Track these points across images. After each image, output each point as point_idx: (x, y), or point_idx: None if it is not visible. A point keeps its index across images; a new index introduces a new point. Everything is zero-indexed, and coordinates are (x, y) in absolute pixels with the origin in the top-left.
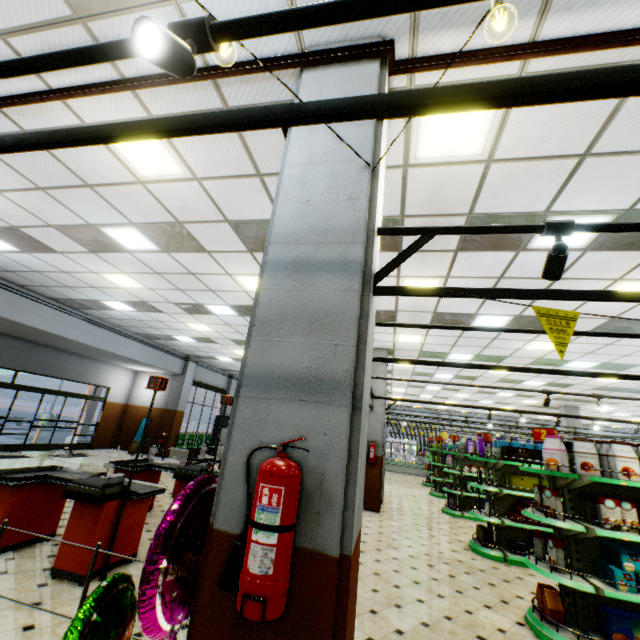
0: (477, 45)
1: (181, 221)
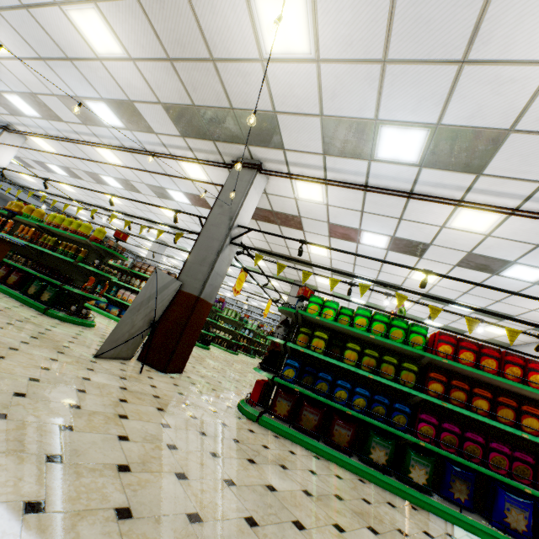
0: (25, 129)
1: (19, 156)
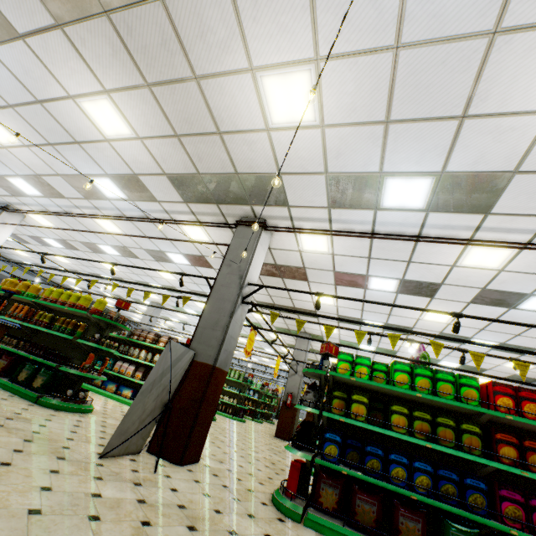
0: (24, 208)
1: (15, 233)
